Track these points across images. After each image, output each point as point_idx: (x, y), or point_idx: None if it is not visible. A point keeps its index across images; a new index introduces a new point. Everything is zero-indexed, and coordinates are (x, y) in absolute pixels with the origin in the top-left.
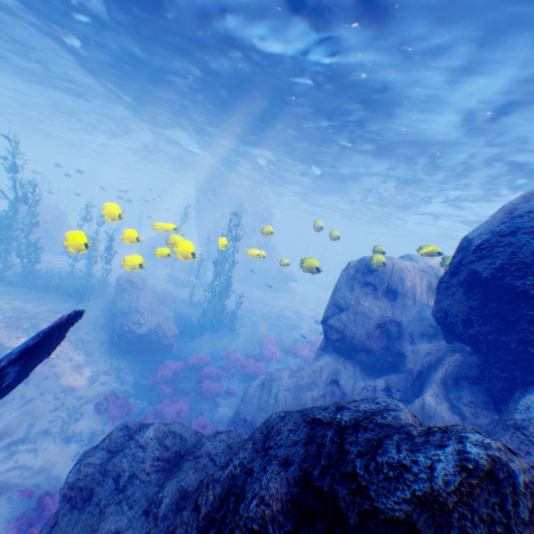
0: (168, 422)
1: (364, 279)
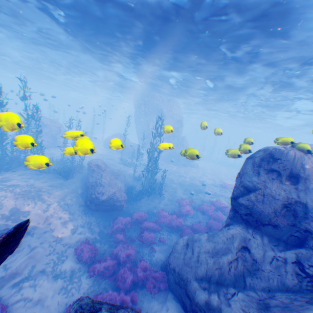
0: (114, 310)
1: (268, 166)
